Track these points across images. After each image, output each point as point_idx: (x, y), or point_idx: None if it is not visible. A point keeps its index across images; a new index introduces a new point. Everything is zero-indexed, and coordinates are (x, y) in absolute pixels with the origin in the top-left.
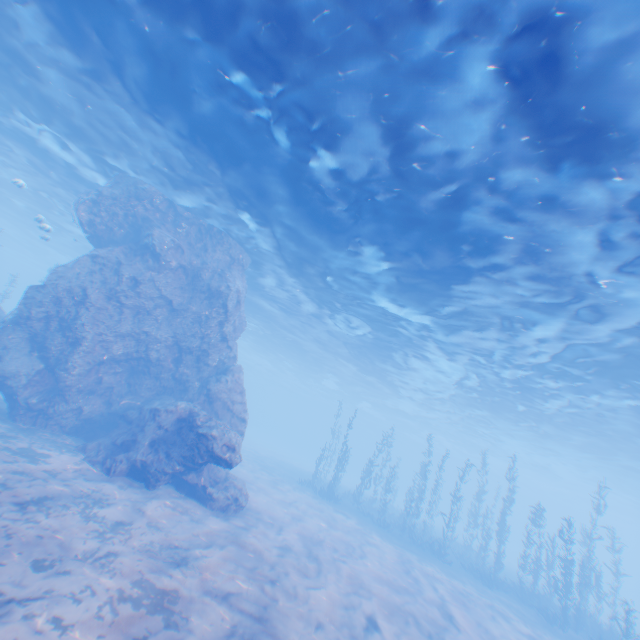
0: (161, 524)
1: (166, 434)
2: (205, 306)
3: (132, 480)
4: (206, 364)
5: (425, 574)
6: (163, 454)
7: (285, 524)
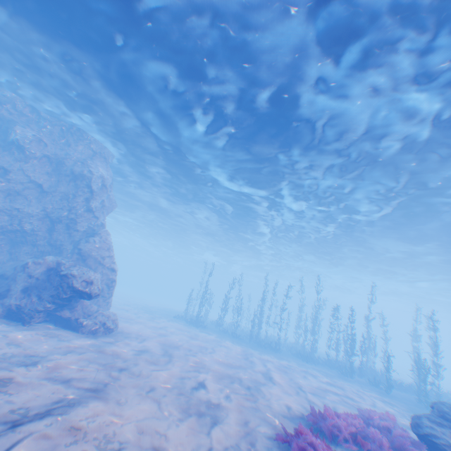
0: (22, 343)
1: (37, 282)
2: (72, 187)
3: (8, 320)
4: (78, 232)
5: (260, 358)
6: (34, 296)
7: (151, 339)
